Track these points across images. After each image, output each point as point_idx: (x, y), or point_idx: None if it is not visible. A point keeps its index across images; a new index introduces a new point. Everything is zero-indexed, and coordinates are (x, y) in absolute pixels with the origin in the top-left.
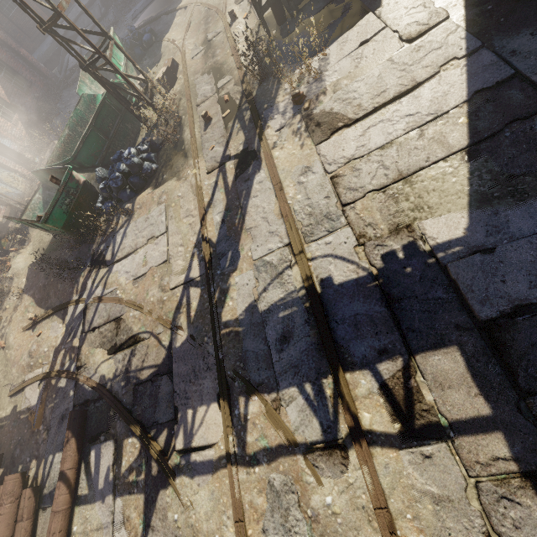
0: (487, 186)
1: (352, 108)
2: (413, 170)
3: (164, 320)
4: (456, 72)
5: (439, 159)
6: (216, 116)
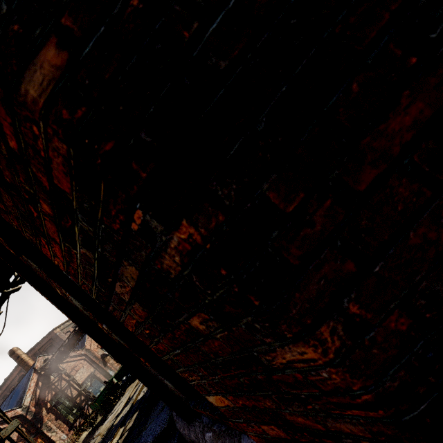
0: None
1: None
2: None
3: (102, 435)
4: None
5: None
6: None
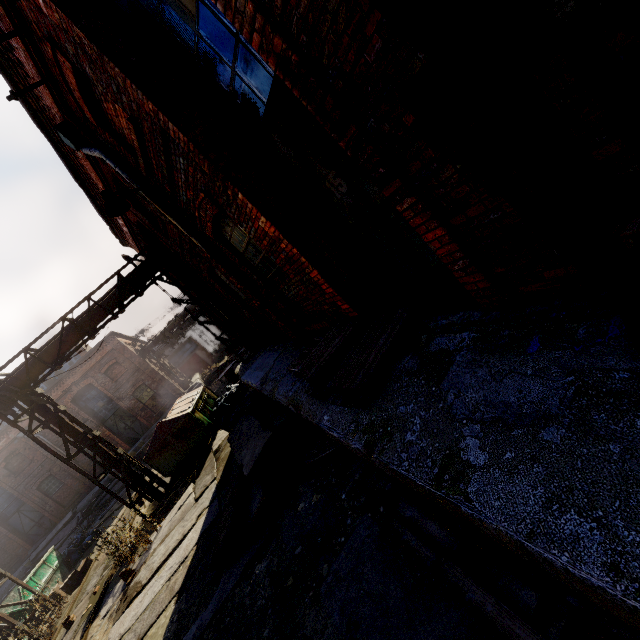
0: (172, 629)
1: (148, 572)
2: (145, 631)
3: None
4: (202, 519)
5: (163, 609)
6: (79, 615)
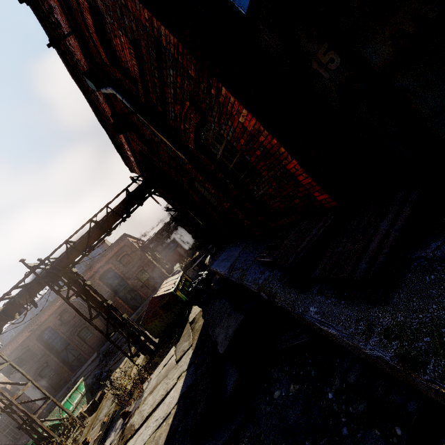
0: None
1: (140, 419)
2: None
3: None
4: (181, 381)
5: None
6: (93, 438)
